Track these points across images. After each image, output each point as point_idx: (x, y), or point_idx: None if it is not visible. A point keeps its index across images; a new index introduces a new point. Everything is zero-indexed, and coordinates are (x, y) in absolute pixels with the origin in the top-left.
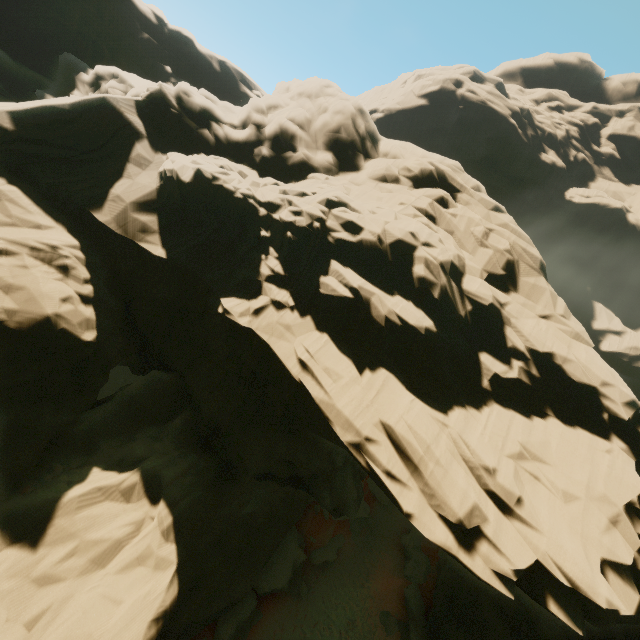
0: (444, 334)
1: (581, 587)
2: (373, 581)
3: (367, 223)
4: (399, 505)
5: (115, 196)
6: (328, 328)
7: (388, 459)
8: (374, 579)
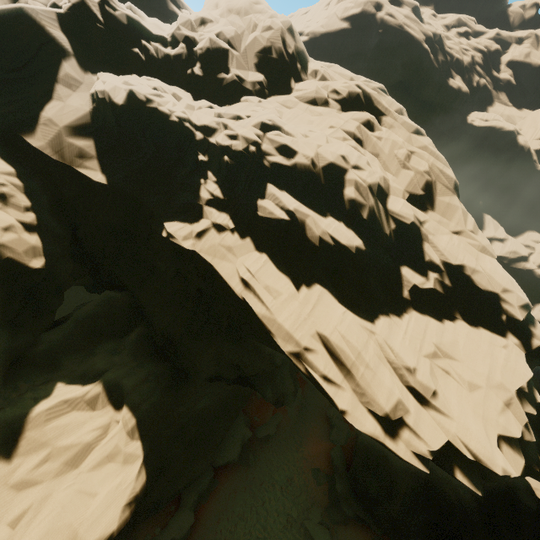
0: (371, 251)
1: (483, 460)
2: (306, 446)
3: (301, 147)
4: (335, 404)
5: (47, 119)
6: (266, 248)
7: (324, 365)
8: (306, 445)
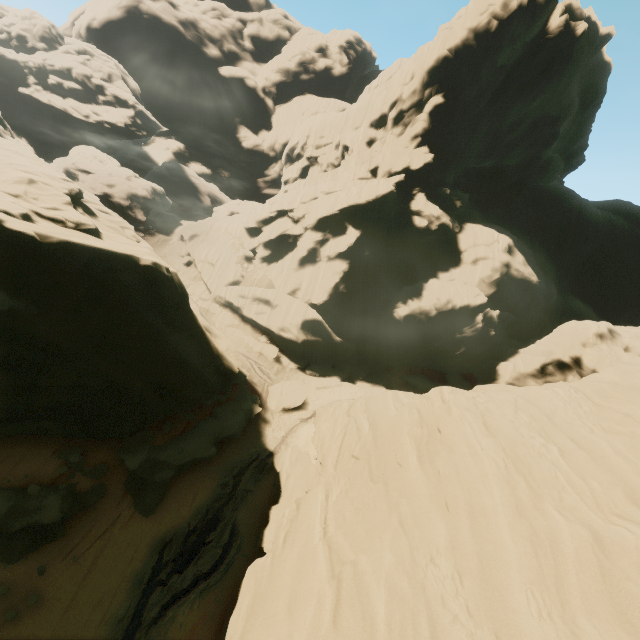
0: (85, 90)
1: (108, 120)
2: None
3: (56, 63)
4: (74, 115)
5: None
6: (55, 93)
7: (71, 109)
8: None
